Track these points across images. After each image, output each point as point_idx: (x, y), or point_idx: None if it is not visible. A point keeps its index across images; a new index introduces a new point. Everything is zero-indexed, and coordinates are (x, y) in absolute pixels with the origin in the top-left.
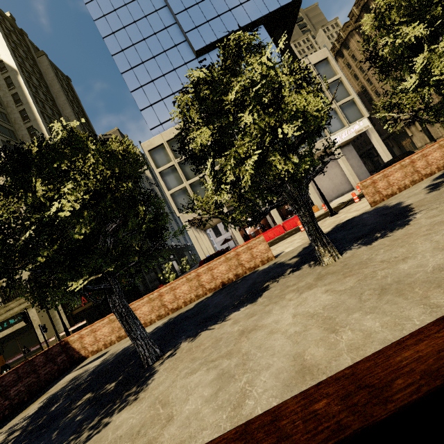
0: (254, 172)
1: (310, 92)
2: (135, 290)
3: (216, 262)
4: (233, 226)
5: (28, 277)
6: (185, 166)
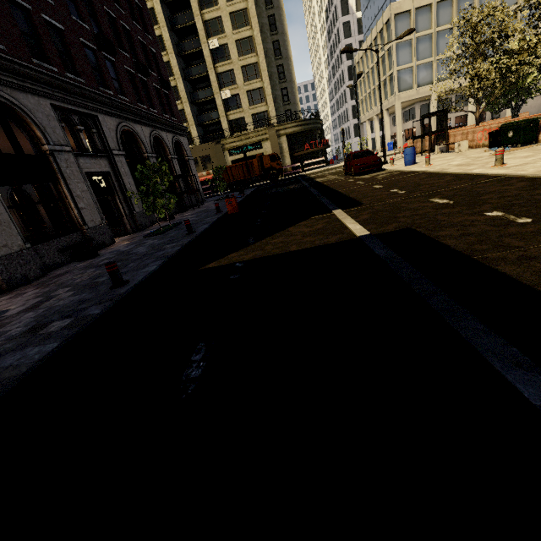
0: None
1: None
2: (323, 155)
3: (499, 120)
4: (435, 118)
5: (251, 116)
6: (420, 44)
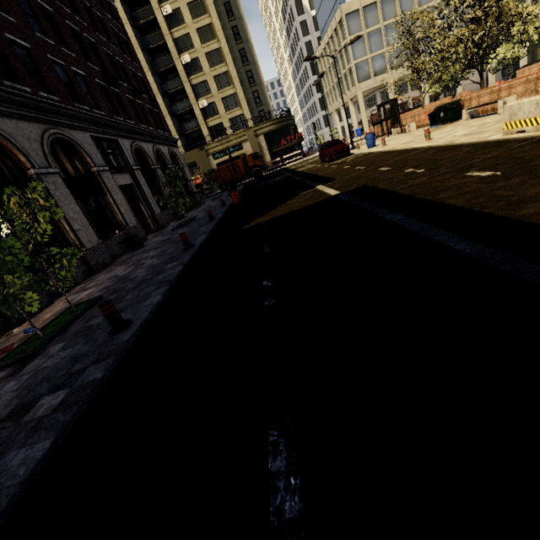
0: (505, 55)
1: (536, 33)
2: (298, 148)
3: (444, 100)
4: None
5: (229, 121)
6: (371, 38)
